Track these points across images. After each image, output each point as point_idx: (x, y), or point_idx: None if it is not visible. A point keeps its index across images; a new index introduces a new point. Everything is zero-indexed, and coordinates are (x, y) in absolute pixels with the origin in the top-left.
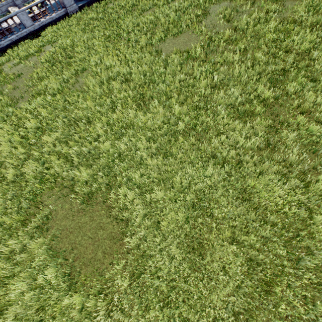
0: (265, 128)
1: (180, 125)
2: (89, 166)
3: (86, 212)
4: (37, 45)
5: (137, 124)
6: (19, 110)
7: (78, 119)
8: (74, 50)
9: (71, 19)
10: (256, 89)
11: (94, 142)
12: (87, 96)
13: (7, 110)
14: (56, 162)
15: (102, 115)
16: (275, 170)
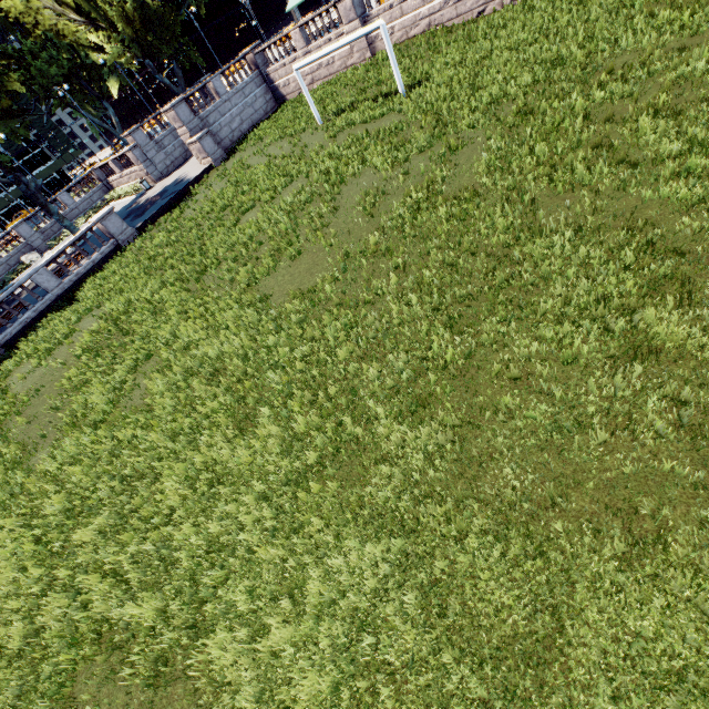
0: (457, 427)
1: (310, 456)
2: (157, 588)
3: (156, 706)
4: (70, 321)
5: (238, 467)
6: (33, 478)
7: (138, 476)
8: (131, 319)
9: (125, 255)
10: (433, 343)
11: (164, 528)
12: (153, 417)
13: (13, 482)
14: (97, 589)
15: (178, 458)
16: (484, 523)
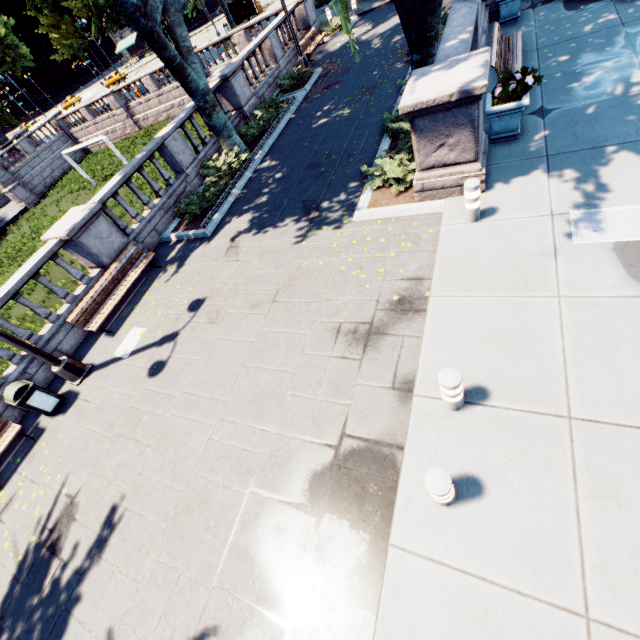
0: None
1: None
2: None
3: None
4: None
5: None
6: None
7: None
8: None
9: None
10: None
11: None
12: None
13: None
14: None
15: None
16: None
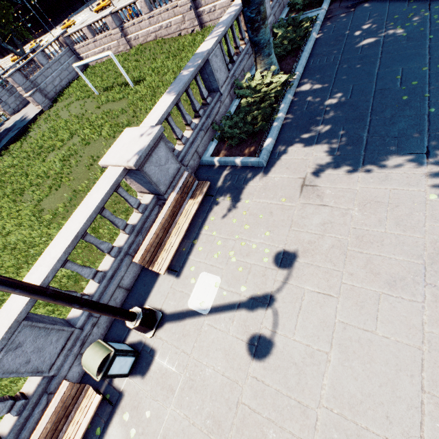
0: None
1: None
2: None
3: None
4: None
5: None
6: None
7: None
8: None
9: None
10: None
11: None
12: None
13: None
14: None
15: None
16: None
